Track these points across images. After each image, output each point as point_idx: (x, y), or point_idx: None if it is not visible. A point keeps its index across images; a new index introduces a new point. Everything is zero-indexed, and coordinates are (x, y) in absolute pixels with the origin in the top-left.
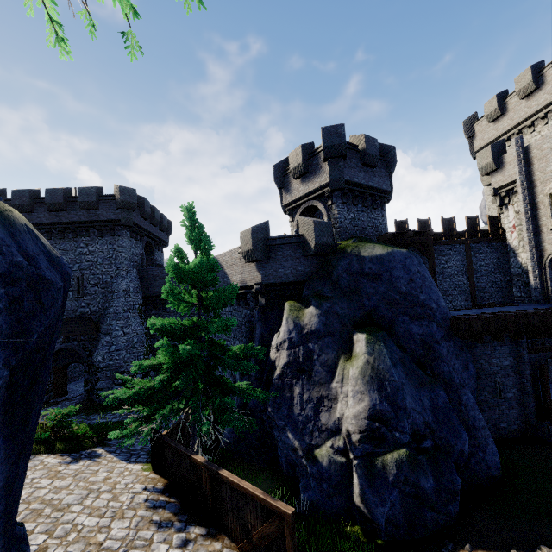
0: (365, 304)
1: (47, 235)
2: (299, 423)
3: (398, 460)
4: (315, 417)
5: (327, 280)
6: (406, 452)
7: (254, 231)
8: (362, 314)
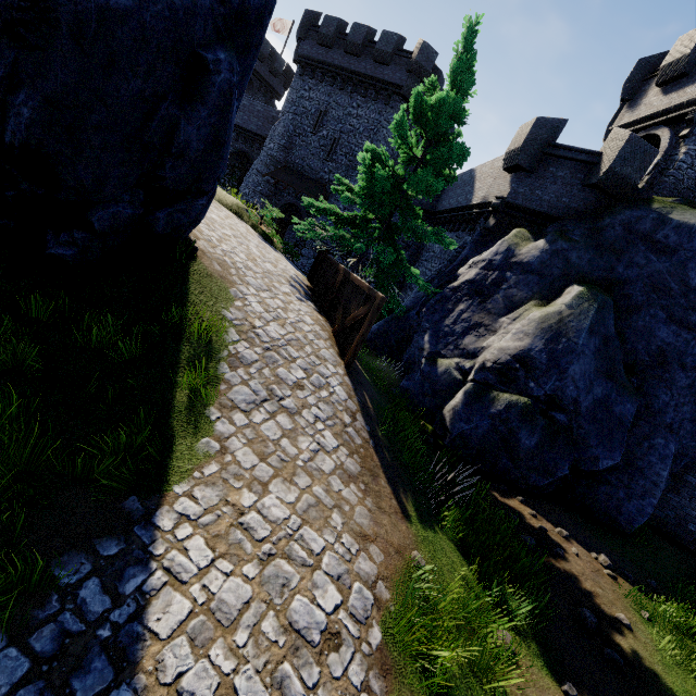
0: (615, 270)
1: (331, 81)
2: (442, 332)
3: (513, 402)
4: (461, 335)
5: (588, 224)
6: (527, 401)
7: (537, 124)
8: (601, 277)
